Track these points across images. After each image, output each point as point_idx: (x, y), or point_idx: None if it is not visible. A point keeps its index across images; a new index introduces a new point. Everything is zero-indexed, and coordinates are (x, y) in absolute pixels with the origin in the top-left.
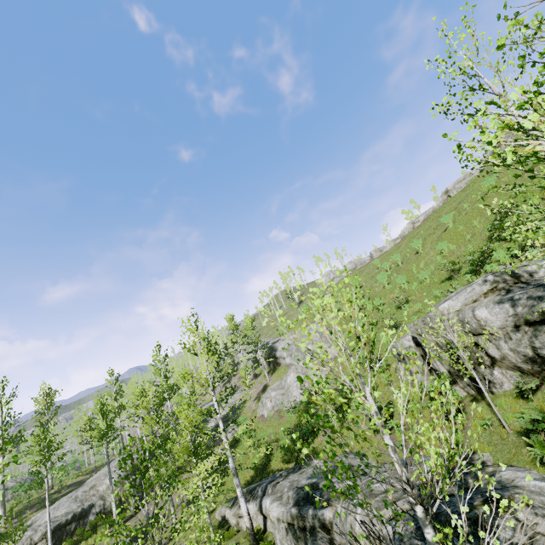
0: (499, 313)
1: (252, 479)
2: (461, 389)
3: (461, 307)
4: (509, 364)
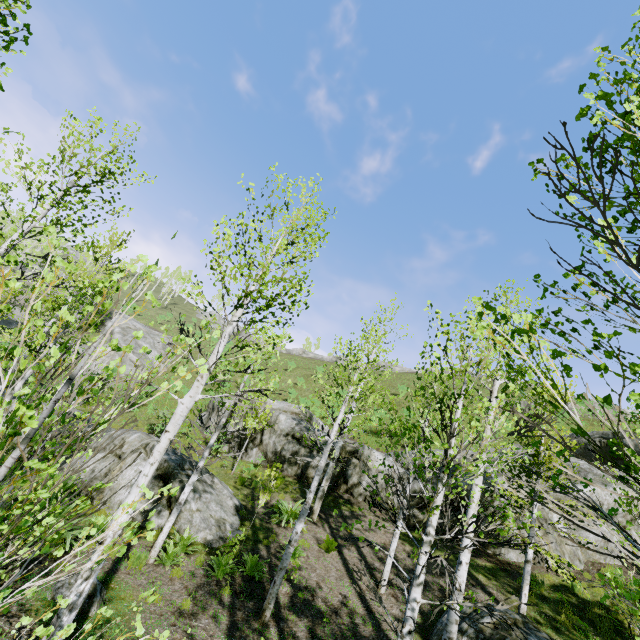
0: (288, 423)
1: None
2: (228, 447)
3: (277, 408)
4: (265, 450)
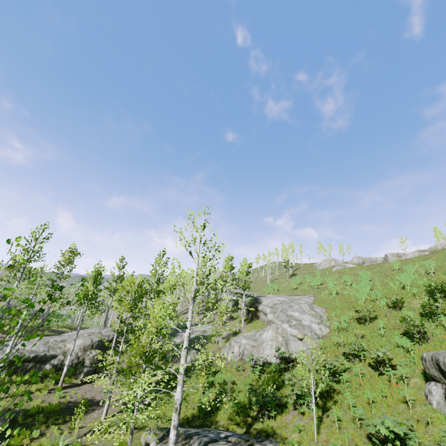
0: None
1: (192, 418)
2: None
3: None
4: None
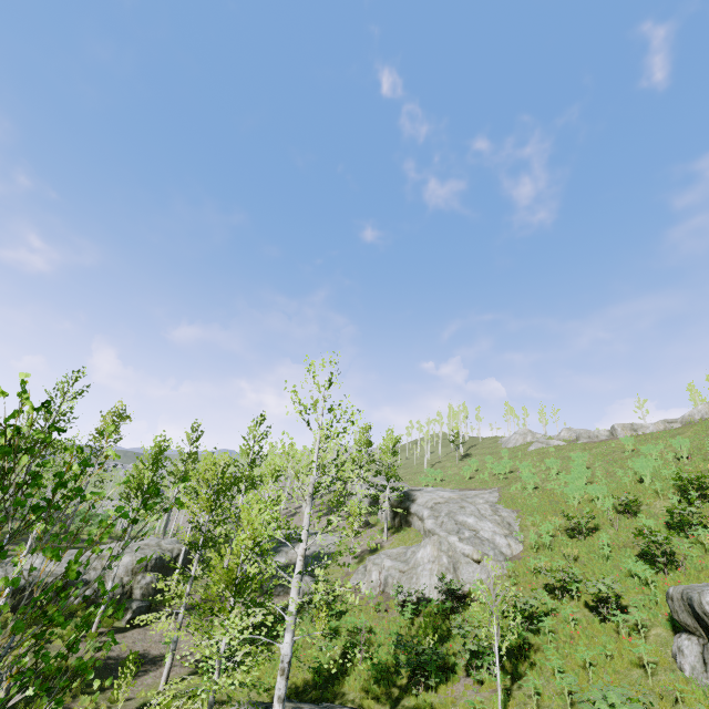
0: None
1: (305, 687)
2: None
3: None
4: None
